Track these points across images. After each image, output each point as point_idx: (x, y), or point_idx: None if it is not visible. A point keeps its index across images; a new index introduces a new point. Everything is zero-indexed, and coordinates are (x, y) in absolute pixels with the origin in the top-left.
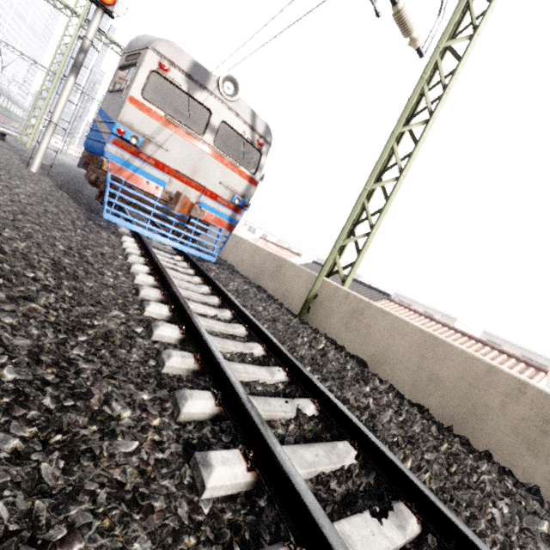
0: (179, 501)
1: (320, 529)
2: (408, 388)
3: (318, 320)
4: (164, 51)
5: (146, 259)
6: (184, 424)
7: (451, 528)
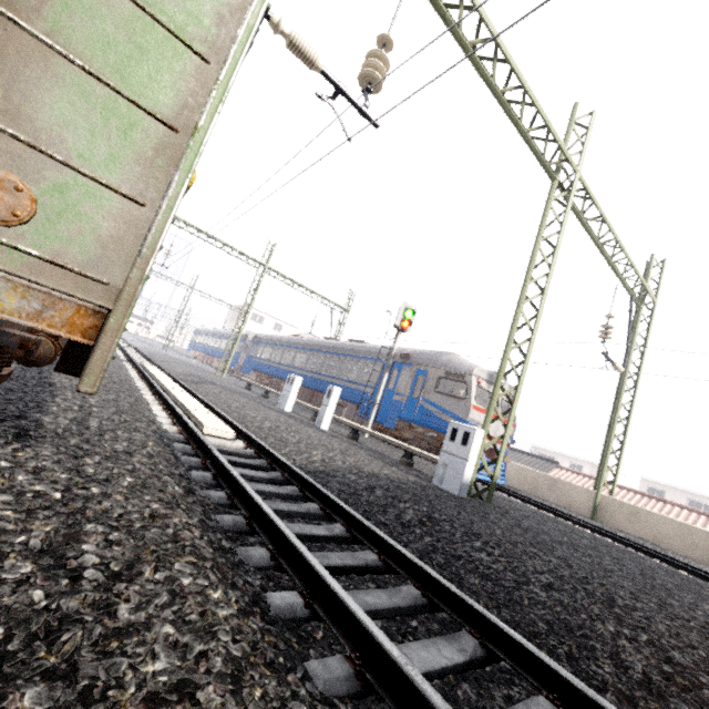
0: None
1: None
2: (681, 550)
3: (606, 519)
4: (477, 374)
5: (520, 500)
6: None
7: None
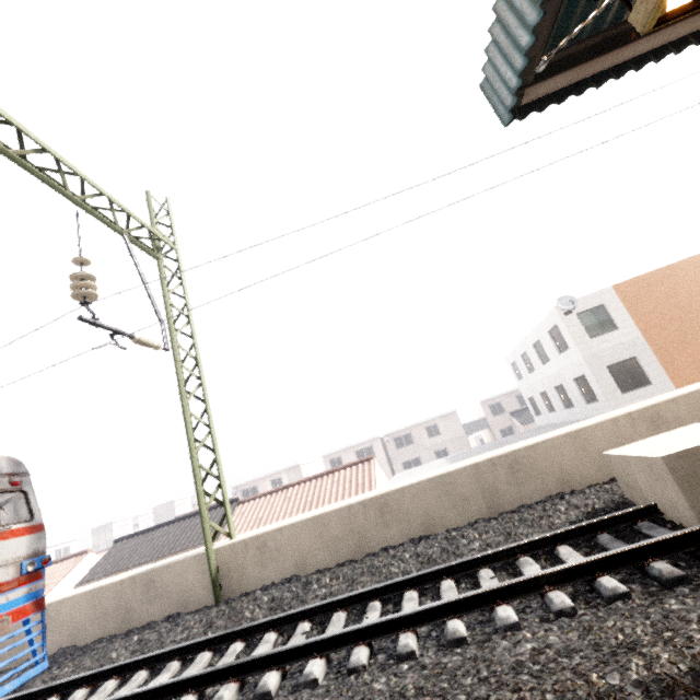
0: (315, 692)
1: (356, 629)
2: (329, 559)
3: (236, 585)
4: None
5: None
6: (276, 695)
7: (385, 588)
